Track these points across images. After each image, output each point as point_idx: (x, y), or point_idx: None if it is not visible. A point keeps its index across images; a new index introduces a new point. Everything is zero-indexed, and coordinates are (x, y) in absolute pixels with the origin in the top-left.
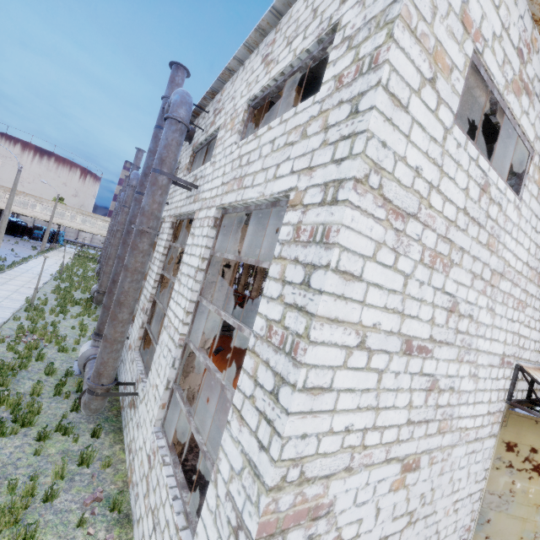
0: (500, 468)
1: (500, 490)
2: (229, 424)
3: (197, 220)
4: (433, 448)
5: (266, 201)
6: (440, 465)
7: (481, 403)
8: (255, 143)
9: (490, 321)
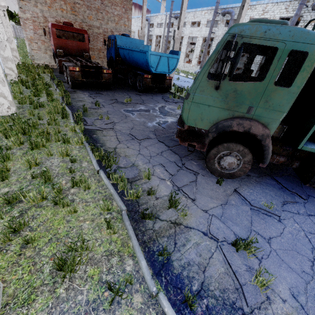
0: None
1: None
2: None
3: None
4: None
5: None
6: None
7: None
8: None
9: None
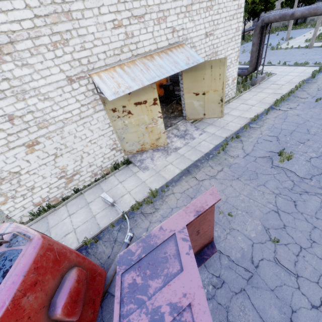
0: (116, 120)
1: (121, 127)
2: None
3: None
4: (44, 134)
5: None
6: (59, 136)
7: (69, 105)
8: None
9: (31, 70)
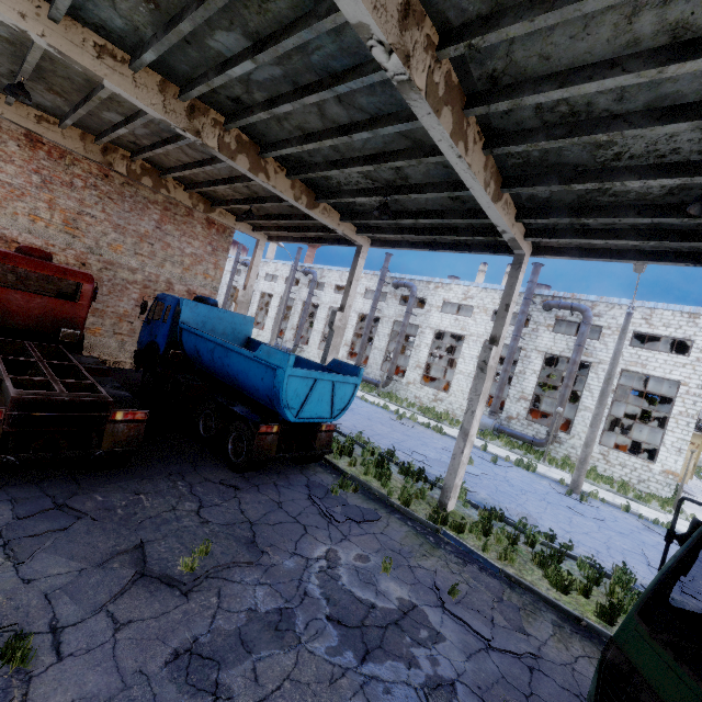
0: None
1: None
2: (667, 434)
3: (598, 368)
4: None
5: (663, 378)
6: None
7: None
8: (650, 354)
9: None
